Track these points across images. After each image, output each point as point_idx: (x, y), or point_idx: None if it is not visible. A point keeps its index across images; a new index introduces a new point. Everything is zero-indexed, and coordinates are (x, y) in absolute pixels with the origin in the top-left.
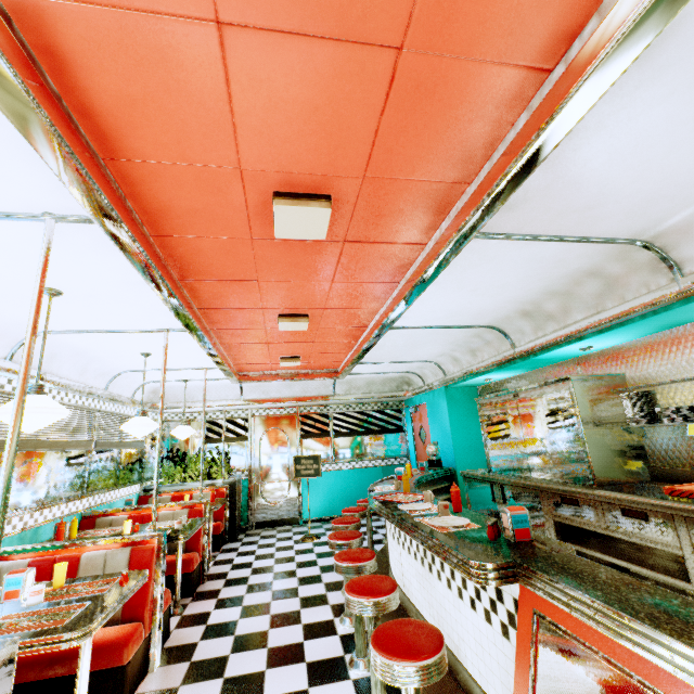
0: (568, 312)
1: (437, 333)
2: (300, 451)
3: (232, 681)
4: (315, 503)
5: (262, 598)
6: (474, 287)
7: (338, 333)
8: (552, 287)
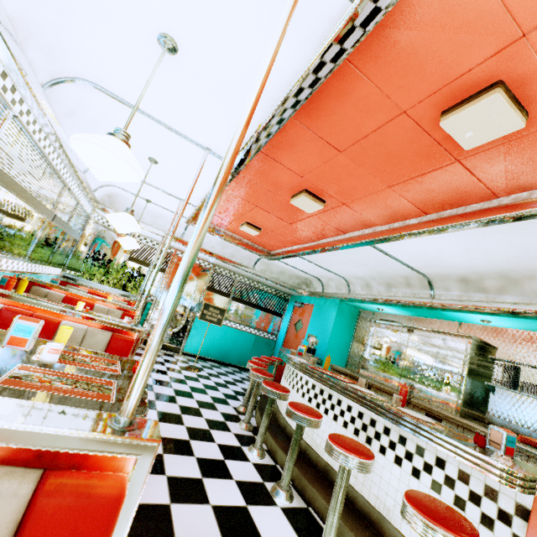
0: (502, 293)
1: (386, 263)
2: (202, 299)
3: (175, 481)
4: (196, 342)
5: (172, 408)
6: (473, 246)
7: (318, 227)
8: (510, 272)
